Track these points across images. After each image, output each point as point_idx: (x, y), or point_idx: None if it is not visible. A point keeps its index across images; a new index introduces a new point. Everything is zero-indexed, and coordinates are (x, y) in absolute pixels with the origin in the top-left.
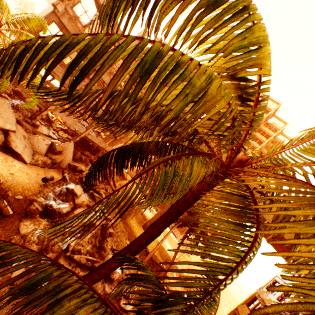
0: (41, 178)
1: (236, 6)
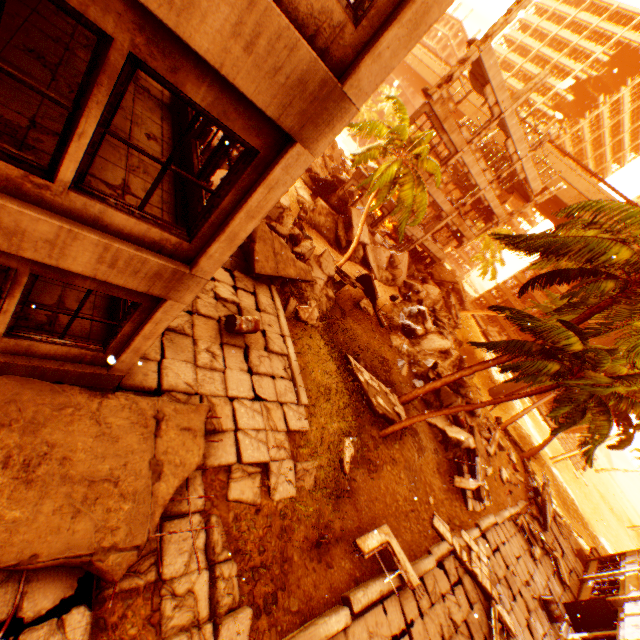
0: (387, 297)
1: (639, 219)
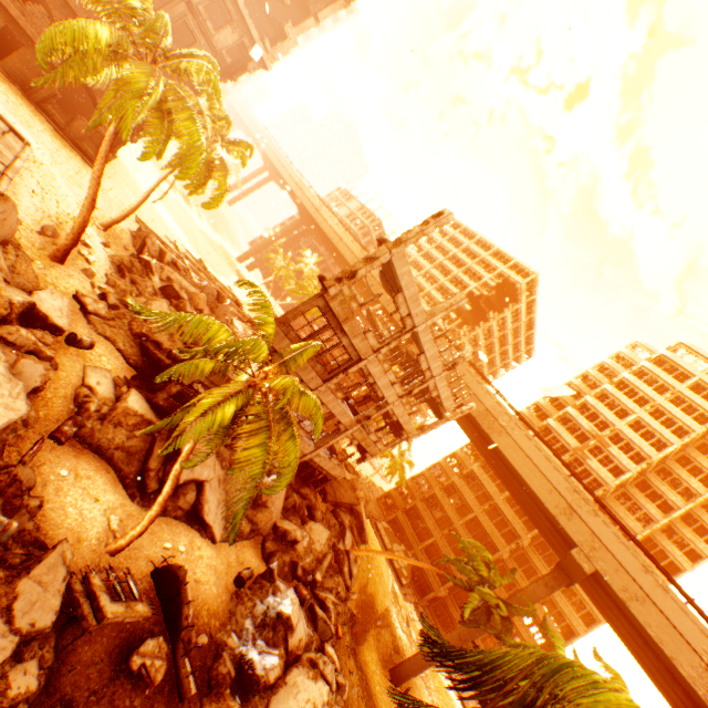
0: (232, 575)
1: None
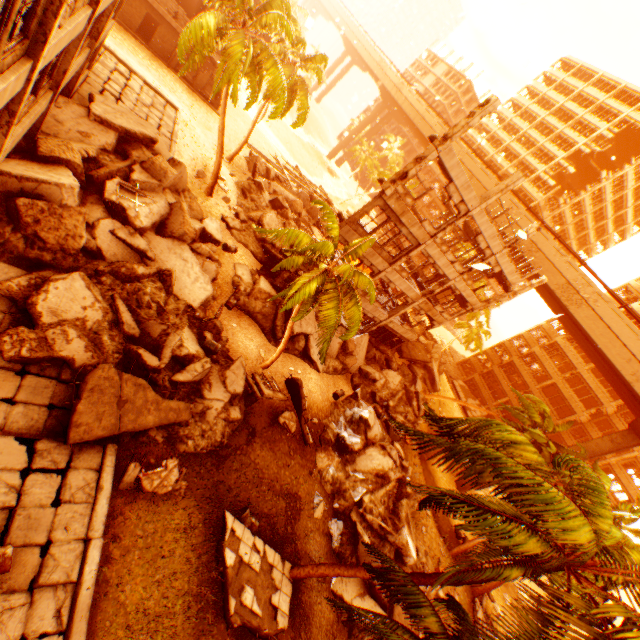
0: (331, 393)
1: (554, 506)
